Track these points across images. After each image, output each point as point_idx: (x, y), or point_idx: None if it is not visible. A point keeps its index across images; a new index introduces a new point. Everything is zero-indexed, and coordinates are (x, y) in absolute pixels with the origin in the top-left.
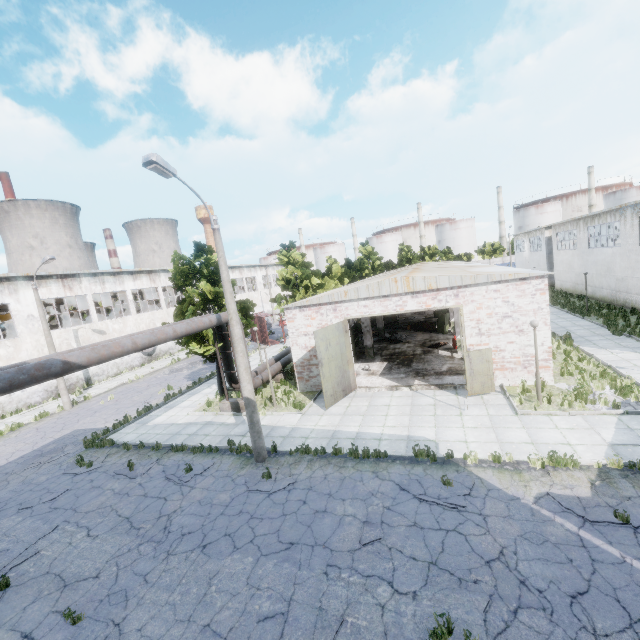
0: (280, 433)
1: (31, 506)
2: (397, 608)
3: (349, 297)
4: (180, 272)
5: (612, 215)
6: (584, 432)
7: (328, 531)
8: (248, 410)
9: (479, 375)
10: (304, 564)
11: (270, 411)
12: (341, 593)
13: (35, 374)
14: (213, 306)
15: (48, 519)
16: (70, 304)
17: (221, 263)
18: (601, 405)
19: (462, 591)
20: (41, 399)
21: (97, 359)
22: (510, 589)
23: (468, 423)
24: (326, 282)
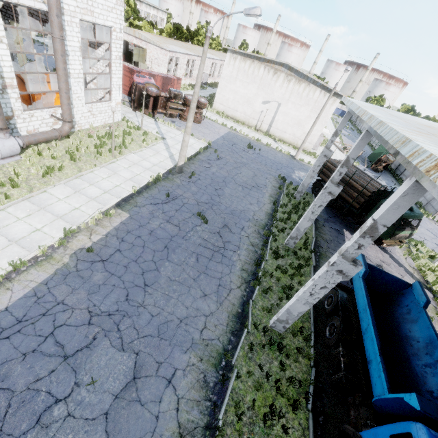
0: None
1: None
2: None
3: None
4: None
5: None
6: None
7: None
8: None
9: None
10: None
11: None
12: None
13: None
14: None
15: None
16: None
17: None
18: None
19: None
20: None
21: None
22: None
23: None
24: (150, 29)
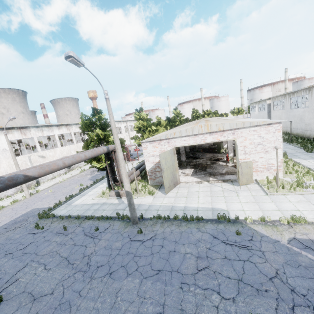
0: (143, 208)
1: (12, 252)
2: (225, 308)
3: (176, 135)
4: (85, 124)
5: (304, 91)
6: (305, 203)
7: (178, 263)
8: (128, 197)
9: (245, 175)
10: (168, 283)
11: (136, 196)
12: (192, 300)
13: (8, 183)
14: (103, 142)
15: (22, 260)
16: (25, 142)
17: (110, 117)
18: (310, 189)
19: (260, 297)
20: (13, 192)
21: (44, 173)
22: (286, 295)
23: (242, 200)
24: (158, 128)
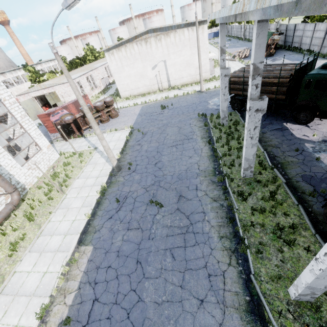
0: None
1: None
2: None
3: (29, 91)
4: None
5: None
6: None
7: None
8: None
9: None
10: None
11: None
12: None
13: None
14: None
15: None
16: None
17: None
18: None
19: None
20: None
21: None
22: None
23: None
24: (54, 76)
